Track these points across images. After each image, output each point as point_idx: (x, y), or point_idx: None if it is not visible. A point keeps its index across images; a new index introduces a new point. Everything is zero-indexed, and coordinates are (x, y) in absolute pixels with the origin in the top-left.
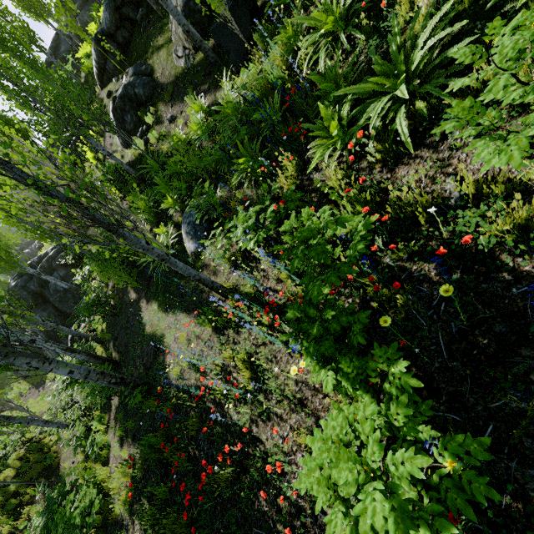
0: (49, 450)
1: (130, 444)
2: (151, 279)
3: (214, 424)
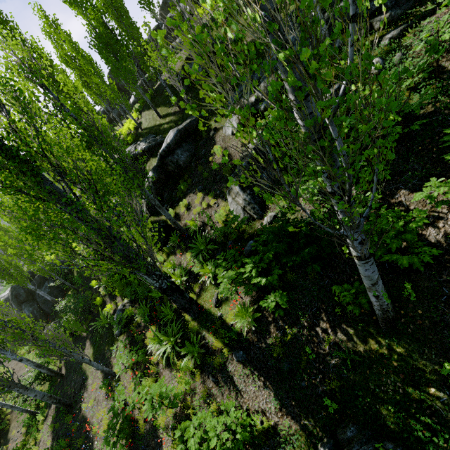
0: (5, 417)
1: (53, 437)
2: (96, 329)
3: (88, 445)
